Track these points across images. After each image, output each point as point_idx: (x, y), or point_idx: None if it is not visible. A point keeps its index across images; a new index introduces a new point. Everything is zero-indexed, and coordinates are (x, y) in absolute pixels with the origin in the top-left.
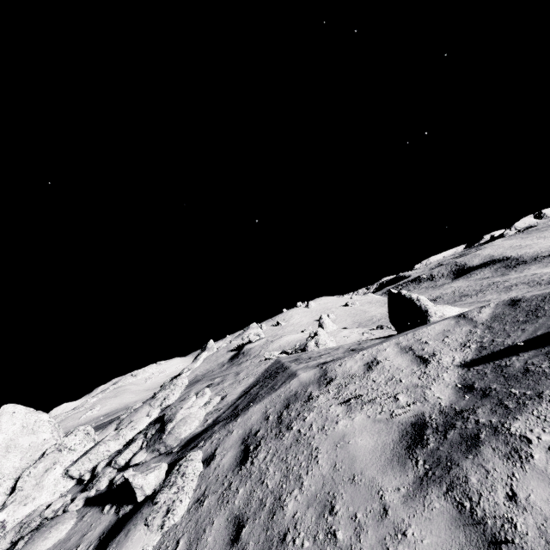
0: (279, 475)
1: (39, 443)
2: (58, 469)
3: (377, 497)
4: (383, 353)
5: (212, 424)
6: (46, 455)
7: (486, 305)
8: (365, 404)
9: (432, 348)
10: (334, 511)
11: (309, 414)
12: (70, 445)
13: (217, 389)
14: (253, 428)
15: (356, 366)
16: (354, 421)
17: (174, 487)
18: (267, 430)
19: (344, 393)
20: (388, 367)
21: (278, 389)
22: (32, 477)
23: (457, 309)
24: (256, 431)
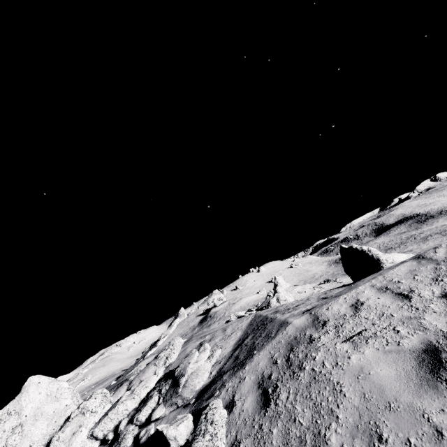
0: (309, 412)
1: (62, 408)
2: (84, 431)
3: (424, 420)
4: (363, 295)
5: (218, 375)
6: (71, 419)
7: (438, 246)
8: (368, 338)
9: (407, 285)
10: (383, 439)
11: (317, 354)
12: (91, 408)
13: (211, 345)
14: (264, 373)
15: (343, 308)
16: (365, 354)
17: (207, 435)
18: (280, 372)
19: (343, 331)
20: (374, 305)
21: (275, 336)
22: (61, 441)
23: (404, 255)
24: (269, 375)
